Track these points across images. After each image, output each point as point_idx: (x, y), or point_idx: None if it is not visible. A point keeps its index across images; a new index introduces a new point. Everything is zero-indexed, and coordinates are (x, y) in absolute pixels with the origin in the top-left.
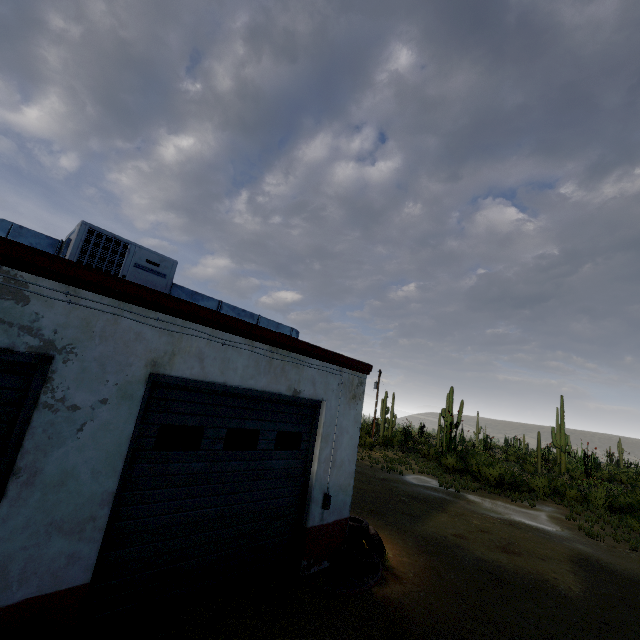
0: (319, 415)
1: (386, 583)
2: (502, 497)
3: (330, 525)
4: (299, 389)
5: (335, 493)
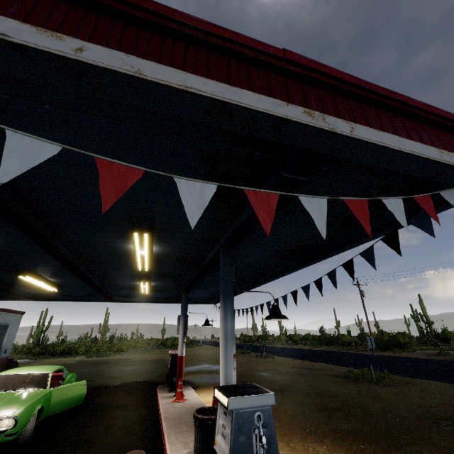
0: (8, 328)
1: None
2: (62, 358)
3: (4, 358)
4: (6, 322)
5: (7, 349)
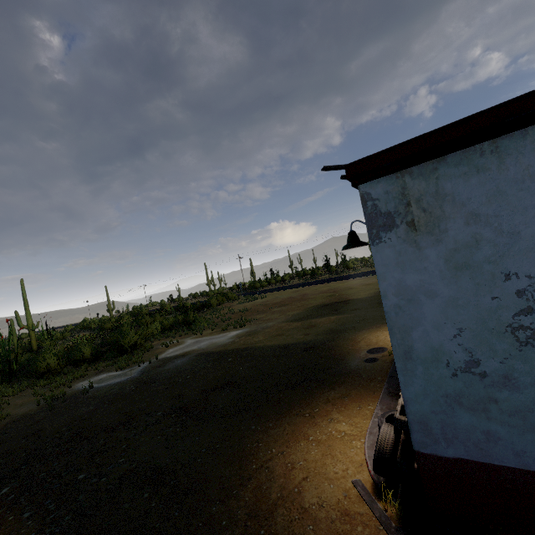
0: None
1: None
2: (149, 352)
3: None
4: None
5: None
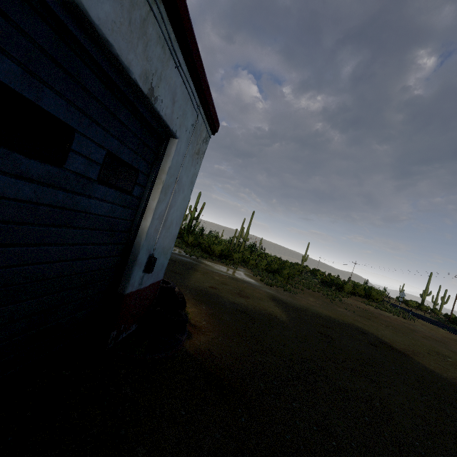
0: (163, 156)
1: (192, 335)
2: (220, 263)
3: (146, 289)
4: (157, 92)
5: (158, 256)
